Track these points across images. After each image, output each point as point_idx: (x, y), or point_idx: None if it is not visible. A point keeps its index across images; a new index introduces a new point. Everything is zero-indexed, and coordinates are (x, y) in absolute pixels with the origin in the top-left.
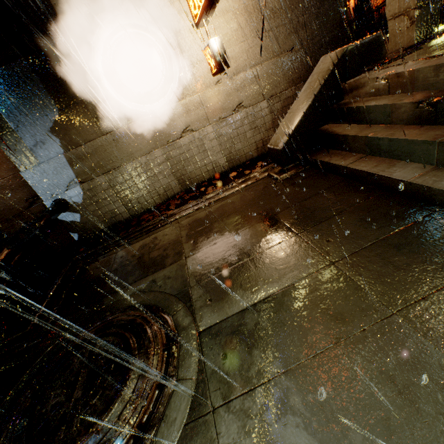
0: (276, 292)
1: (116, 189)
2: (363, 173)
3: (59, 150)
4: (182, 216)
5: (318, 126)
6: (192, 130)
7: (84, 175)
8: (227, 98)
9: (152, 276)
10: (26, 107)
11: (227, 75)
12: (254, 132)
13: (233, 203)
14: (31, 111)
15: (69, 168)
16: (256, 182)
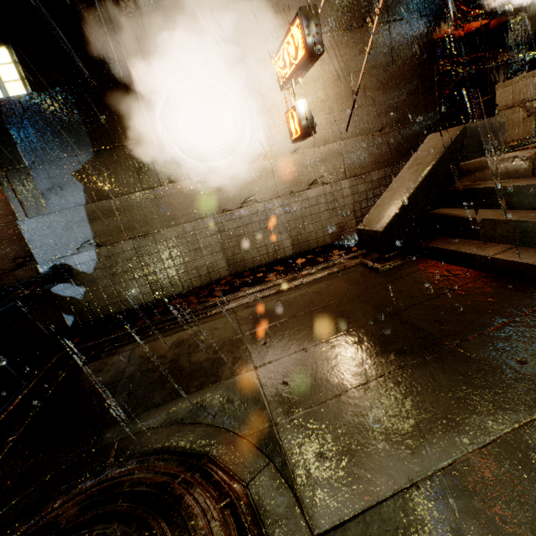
0: (465, 454)
1: (144, 261)
2: (526, 267)
3: (80, 200)
4: (240, 304)
5: (428, 209)
6: (256, 201)
7: (105, 236)
8: (304, 171)
9: (198, 394)
10: (51, 142)
11: (306, 146)
12: (330, 213)
13: (318, 293)
14: (57, 147)
15: (87, 224)
16: (345, 269)
